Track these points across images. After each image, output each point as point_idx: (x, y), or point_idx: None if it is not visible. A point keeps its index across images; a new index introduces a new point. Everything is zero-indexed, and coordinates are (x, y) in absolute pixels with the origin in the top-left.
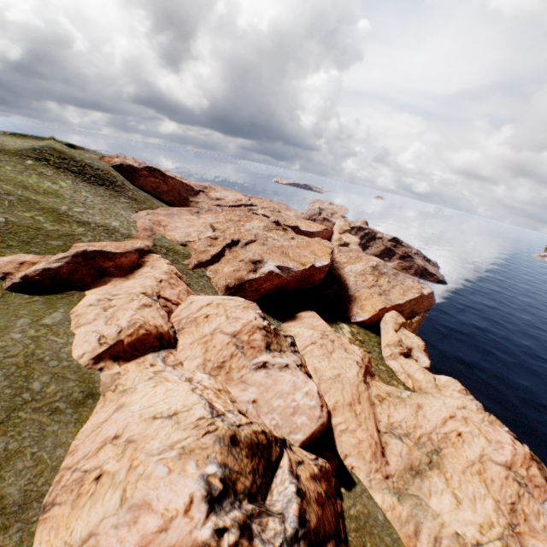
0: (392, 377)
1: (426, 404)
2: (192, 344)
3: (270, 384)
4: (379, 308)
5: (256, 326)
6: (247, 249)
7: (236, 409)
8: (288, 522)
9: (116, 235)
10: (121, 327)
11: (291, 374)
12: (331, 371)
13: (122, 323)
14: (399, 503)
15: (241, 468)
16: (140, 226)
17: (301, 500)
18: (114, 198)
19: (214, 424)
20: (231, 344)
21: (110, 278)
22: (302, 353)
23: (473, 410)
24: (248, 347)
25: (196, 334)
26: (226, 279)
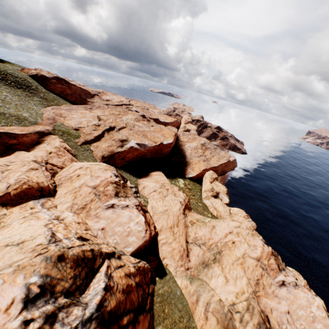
0: (205, 209)
1: (218, 225)
2: (66, 194)
3: (115, 217)
4: (203, 169)
5: (110, 181)
6: (120, 133)
7: (75, 236)
8: (88, 309)
9: (25, 122)
10: (10, 184)
11: (129, 211)
12: (162, 208)
13: (11, 181)
14: (190, 284)
15: (63, 276)
16: (45, 116)
17: (105, 293)
18: (29, 97)
19: (47, 248)
20: (92, 193)
21: (14, 151)
22: (148, 197)
23: (244, 228)
24: (103, 195)
25: (69, 187)
26: (102, 152)
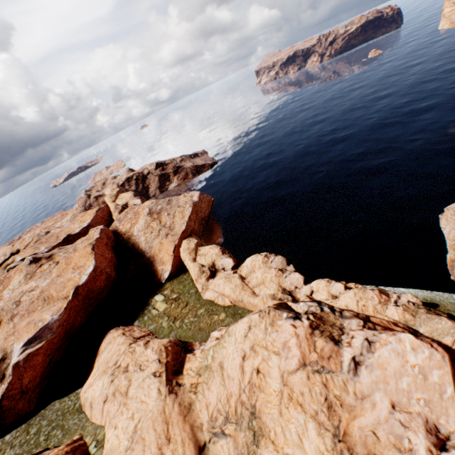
0: (213, 312)
1: (225, 358)
2: None
3: None
4: (172, 250)
5: None
6: None
7: None
8: None
9: None
10: None
11: None
12: (126, 434)
13: None
14: None
15: None
16: None
17: None
18: None
19: None
20: None
21: None
22: (104, 423)
23: (257, 322)
24: None
25: None
26: None
